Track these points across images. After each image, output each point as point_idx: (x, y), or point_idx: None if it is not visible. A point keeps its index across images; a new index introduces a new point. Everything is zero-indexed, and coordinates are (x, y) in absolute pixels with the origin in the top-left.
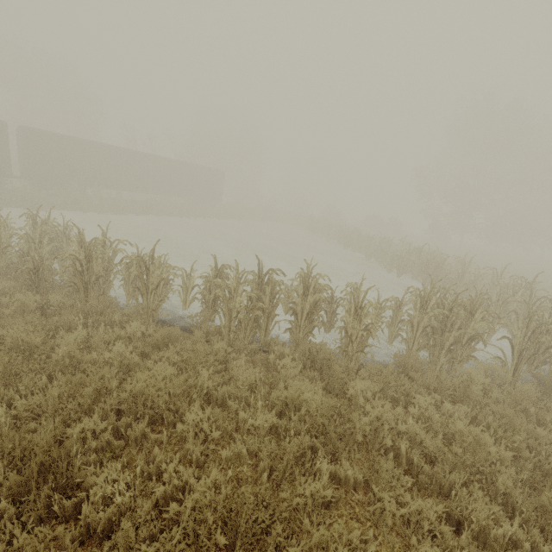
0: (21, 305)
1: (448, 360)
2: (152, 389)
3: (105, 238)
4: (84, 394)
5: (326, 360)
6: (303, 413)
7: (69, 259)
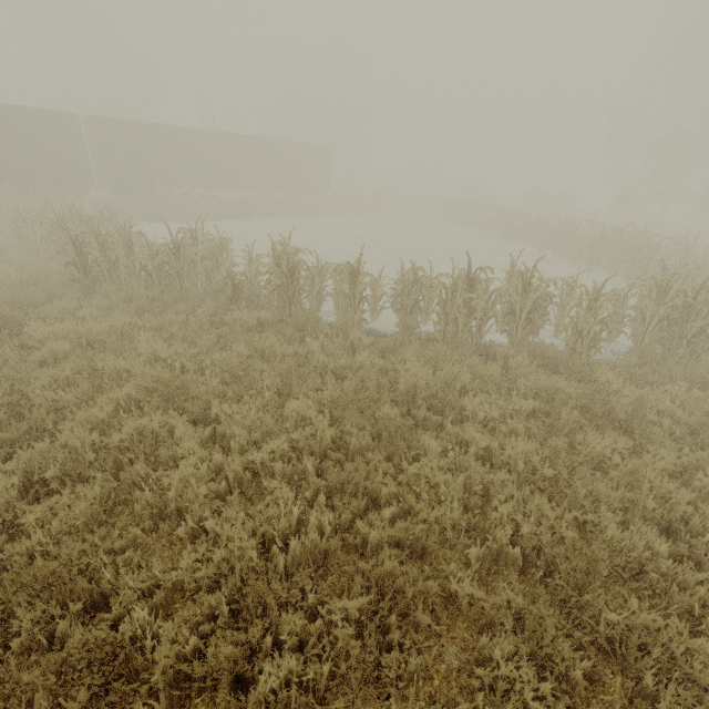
0: (240, 323)
1: (688, 354)
2: (423, 382)
3: (292, 248)
4: (370, 387)
5: (553, 358)
6: (563, 398)
7: (269, 273)
